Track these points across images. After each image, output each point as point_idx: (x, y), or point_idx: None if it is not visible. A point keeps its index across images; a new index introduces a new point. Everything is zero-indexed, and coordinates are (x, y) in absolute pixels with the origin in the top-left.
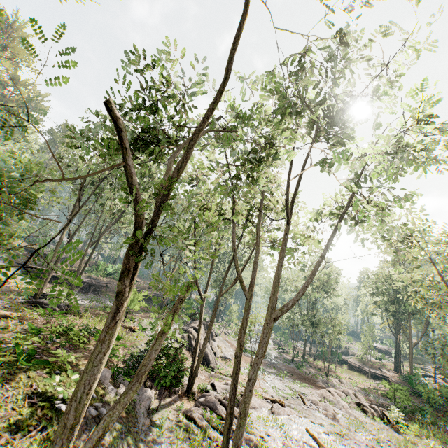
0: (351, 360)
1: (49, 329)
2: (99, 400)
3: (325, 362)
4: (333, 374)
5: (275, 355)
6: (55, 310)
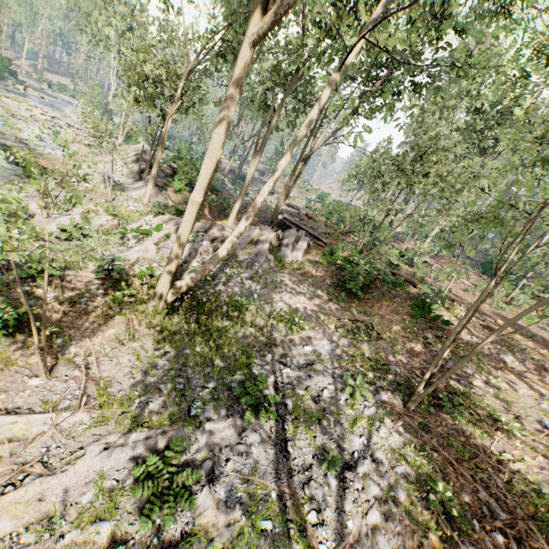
0: None
1: None
2: None
3: None
4: None
5: None
6: None
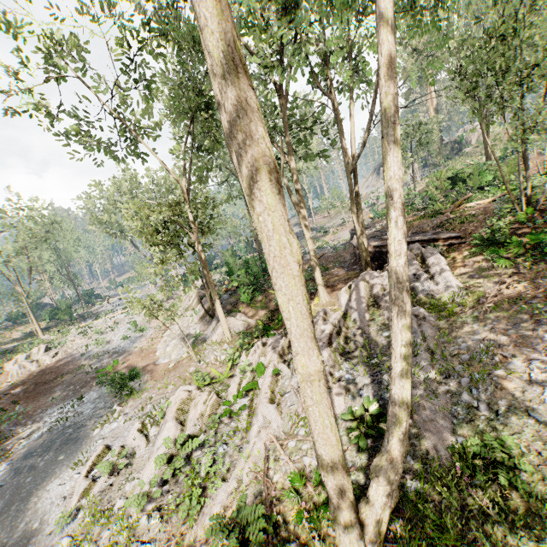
0: None
1: None
2: None
3: None
4: None
5: None
6: None
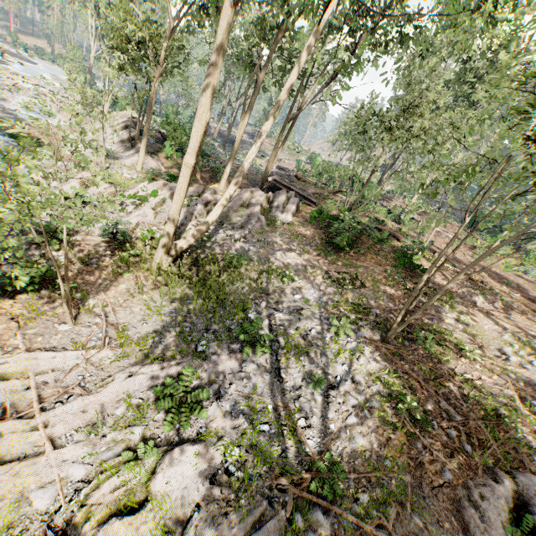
0: None
1: None
2: None
3: None
4: None
5: None
6: None
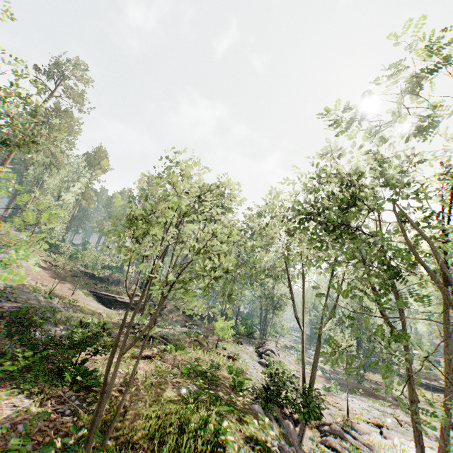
0: (402, 371)
1: (182, 366)
2: (276, 437)
3: (375, 373)
4: (396, 389)
5: (329, 370)
6: (164, 343)
